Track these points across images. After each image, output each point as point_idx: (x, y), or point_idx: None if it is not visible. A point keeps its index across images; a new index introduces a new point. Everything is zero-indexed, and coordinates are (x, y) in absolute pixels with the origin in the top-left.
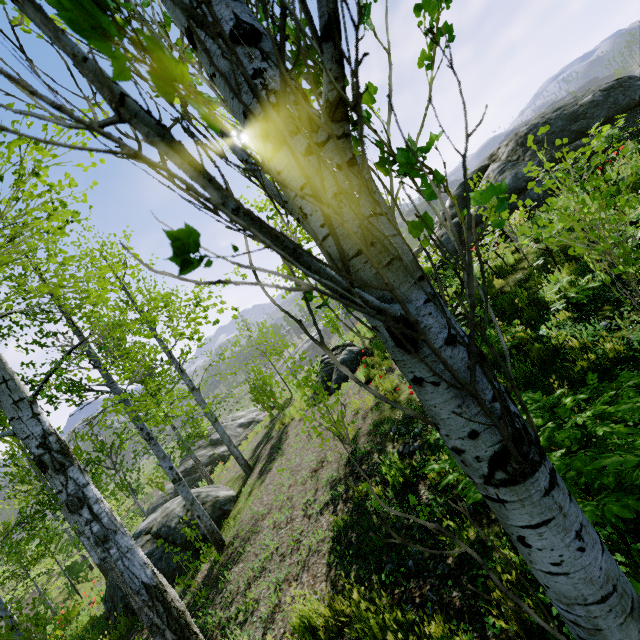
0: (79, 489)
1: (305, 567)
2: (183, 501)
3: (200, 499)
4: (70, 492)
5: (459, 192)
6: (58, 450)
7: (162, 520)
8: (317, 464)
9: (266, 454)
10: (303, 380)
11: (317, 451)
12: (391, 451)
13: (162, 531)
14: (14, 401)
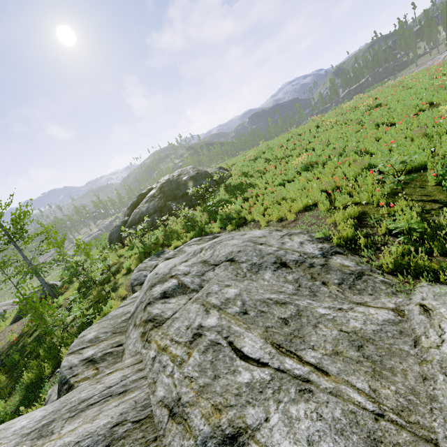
0: None
1: None
2: None
3: None
4: None
5: (135, 200)
6: None
7: None
8: None
9: None
10: None
11: None
12: None
13: None
14: None
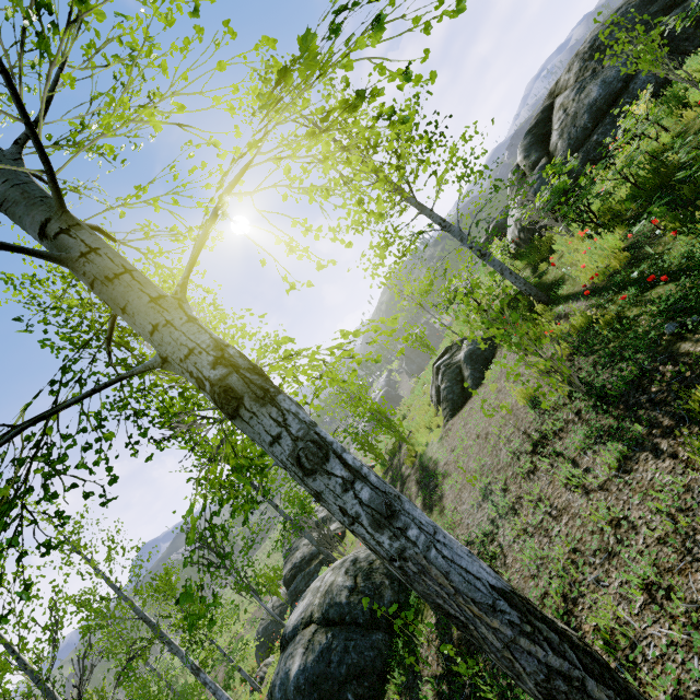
0: (308, 429)
1: (694, 536)
2: (340, 569)
3: (362, 560)
4: (296, 434)
5: (529, 140)
6: (248, 370)
7: (323, 600)
8: (534, 444)
9: (416, 490)
10: (495, 310)
11: (518, 435)
12: (697, 346)
13: (331, 613)
14: (151, 298)
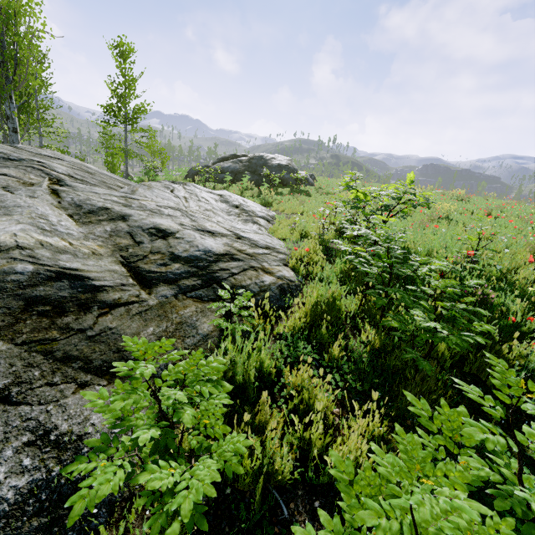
0: None
1: None
2: None
3: None
4: None
5: (227, 156)
6: None
7: None
8: None
9: None
10: None
11: None
12: None
13: None
14: None
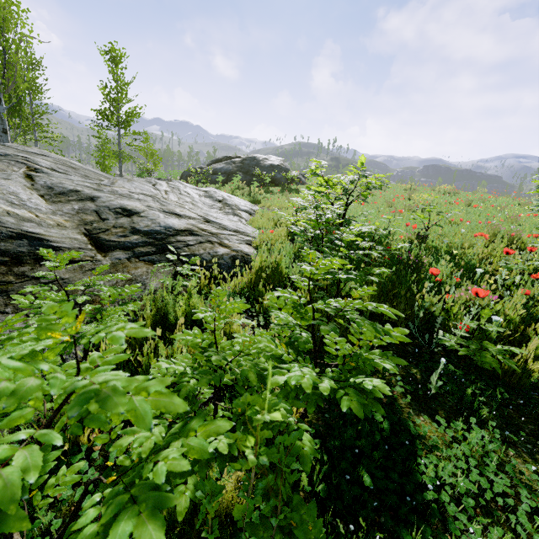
0: None
1: None
2: None
3: None
4: None
5: (220, 158)
6: None
7: None
8: None
9: None
10: None
11: None
12: None
13: None
14: None
